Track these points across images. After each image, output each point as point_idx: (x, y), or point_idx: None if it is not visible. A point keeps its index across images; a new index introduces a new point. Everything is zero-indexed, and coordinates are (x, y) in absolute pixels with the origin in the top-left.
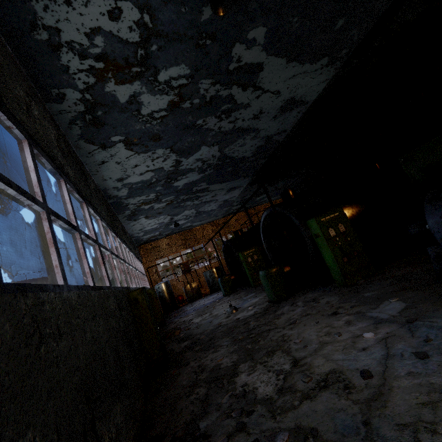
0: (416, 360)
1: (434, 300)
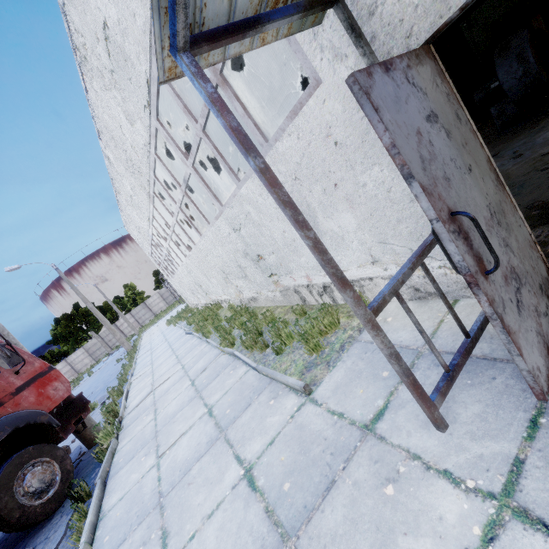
0: (515, 160)
1: (504, 141)
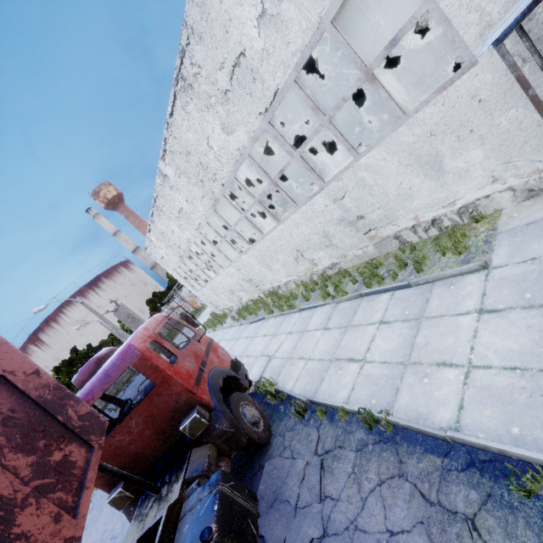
0: None
1: None
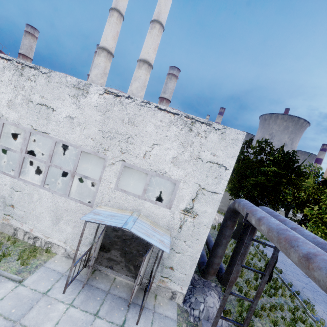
0: None
1: None
